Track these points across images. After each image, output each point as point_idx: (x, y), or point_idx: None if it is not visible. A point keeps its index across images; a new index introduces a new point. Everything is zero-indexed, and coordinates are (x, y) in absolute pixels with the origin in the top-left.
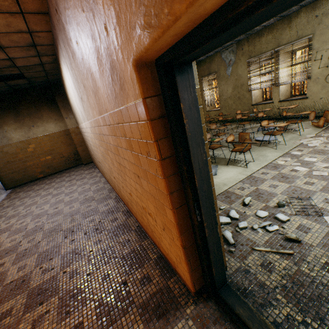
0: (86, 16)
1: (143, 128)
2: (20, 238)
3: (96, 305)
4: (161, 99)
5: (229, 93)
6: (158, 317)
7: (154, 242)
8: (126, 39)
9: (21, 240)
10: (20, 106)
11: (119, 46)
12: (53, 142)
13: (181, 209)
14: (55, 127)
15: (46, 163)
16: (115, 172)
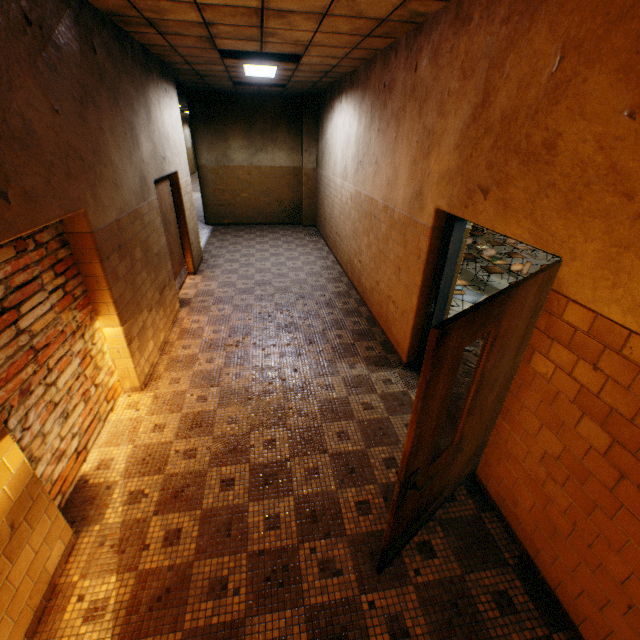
0: (417, 147)
1: (423, 241)
2: (252, 285)
3: (332, 347)
4: (442, 230)
5: None
6: (375, 366)
7: (383, 331)
8: (437, 196)
9: (253, 287)
10: (256, 117)
11: (431, 192)
12: (277, 180)
13: (423, 300)
14: (286, 160)
15: (259, 207)
16: (366, 256)
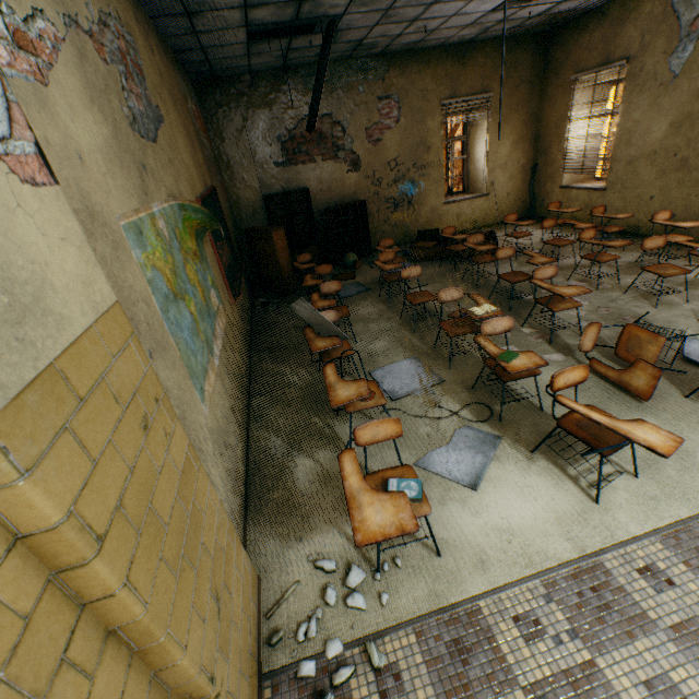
0: None
1: None
2: None
3: None
4: None
5: (651, 141)
6: None
7: None
8: None
9: None
10: None
11: None
12: None
13: None
14: None
15: None
16: None
